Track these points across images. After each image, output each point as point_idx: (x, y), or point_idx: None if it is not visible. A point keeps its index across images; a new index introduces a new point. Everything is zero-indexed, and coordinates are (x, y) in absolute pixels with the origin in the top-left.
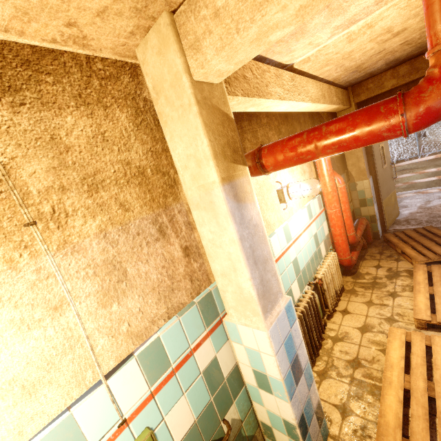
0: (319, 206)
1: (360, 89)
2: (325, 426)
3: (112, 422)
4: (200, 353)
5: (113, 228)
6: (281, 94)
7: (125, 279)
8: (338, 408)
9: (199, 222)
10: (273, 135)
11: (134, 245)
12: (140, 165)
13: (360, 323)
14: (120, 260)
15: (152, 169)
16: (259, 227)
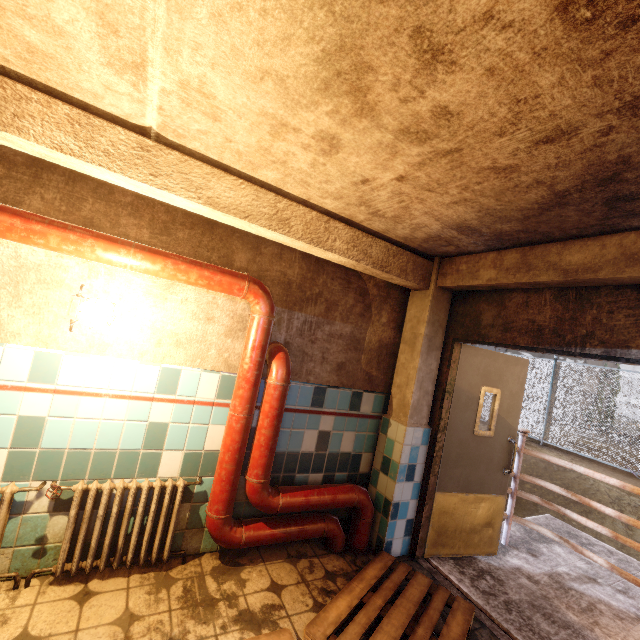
0: (220, 391)
1: (450, 267)
2: None
3: None
4: None
5: None
6: (70, 146)
7: None
8: None
9: None
10: (139, 227)
11: None
12: None
13: (45, 630)
14: None
15: None
16: None
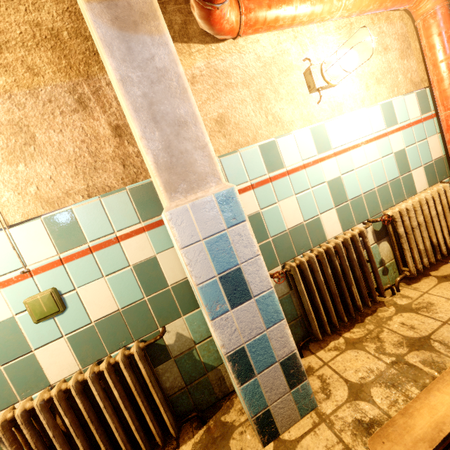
0: (420, 108)
1: None
2: (307, 394)
3: (15, 267)
4: (130, 245)
5: (19, 91)
6: None
7: (34, 144)
8: (350, 386)
9: (113, 86)
10: None
11: (44, 112)
12: (53, 28)
13: None
14: (28, 124)
15: (70, 33)
16: (170, 74)
